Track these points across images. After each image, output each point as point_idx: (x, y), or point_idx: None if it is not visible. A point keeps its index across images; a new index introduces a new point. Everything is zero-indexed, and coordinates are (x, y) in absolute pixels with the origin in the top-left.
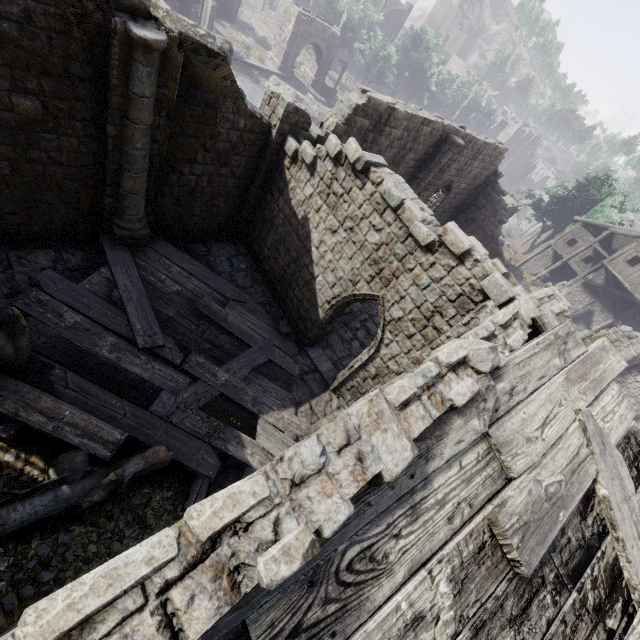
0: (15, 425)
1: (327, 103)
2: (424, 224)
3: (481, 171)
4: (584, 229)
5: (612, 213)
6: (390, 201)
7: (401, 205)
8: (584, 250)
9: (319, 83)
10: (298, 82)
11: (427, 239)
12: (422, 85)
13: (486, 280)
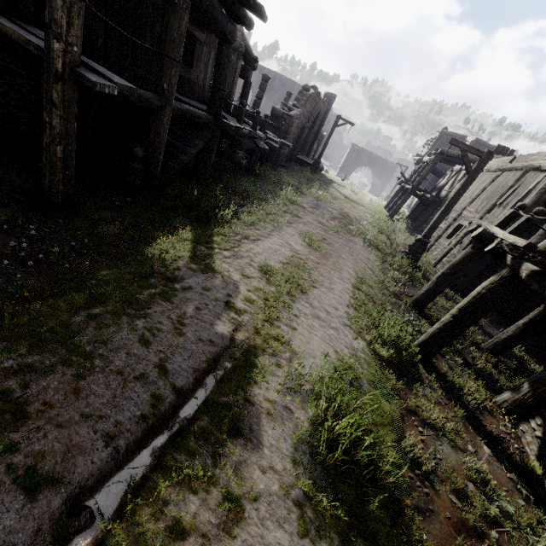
0: None
1: None
2: None
3: None
4: None
5: None
6: None
7: None
8: None
9: None
10: None
11: None
12: None
13: None
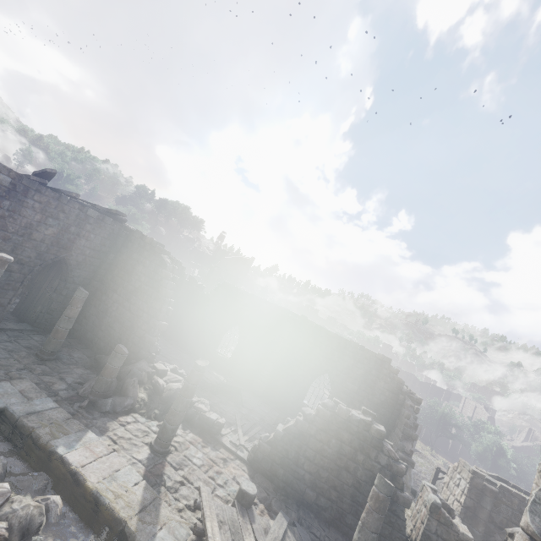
0: None
1: None
2: None
3: (370, 377)
4: None
5: None
6: None
7: None
8: None
9: None
10: None
11: None
12: None
13: None
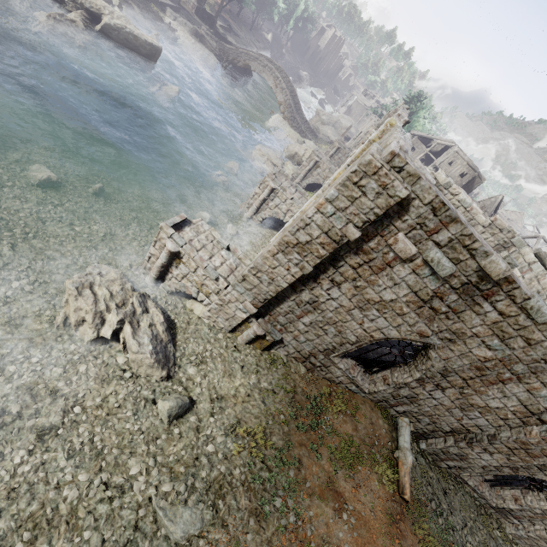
0: (378, 363)
1: (216, 34)
2: (482, 215)
3: None
4: (419, 141)
5: (427, 124)
6: (464, 205)
7: (469, 206)
8: (422, 156)
9: (201, 10)
10: (185, 11)
11: (485, 223)
12: (271, 0)
13: (515, 240)
